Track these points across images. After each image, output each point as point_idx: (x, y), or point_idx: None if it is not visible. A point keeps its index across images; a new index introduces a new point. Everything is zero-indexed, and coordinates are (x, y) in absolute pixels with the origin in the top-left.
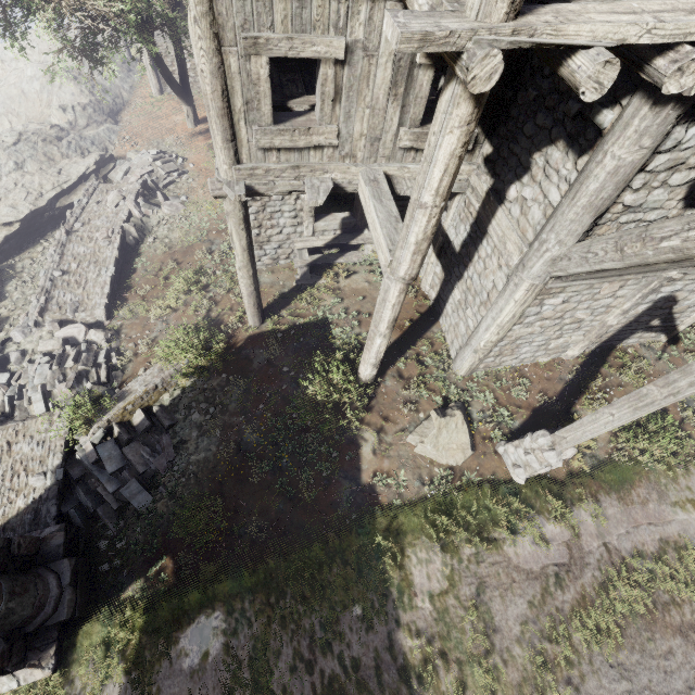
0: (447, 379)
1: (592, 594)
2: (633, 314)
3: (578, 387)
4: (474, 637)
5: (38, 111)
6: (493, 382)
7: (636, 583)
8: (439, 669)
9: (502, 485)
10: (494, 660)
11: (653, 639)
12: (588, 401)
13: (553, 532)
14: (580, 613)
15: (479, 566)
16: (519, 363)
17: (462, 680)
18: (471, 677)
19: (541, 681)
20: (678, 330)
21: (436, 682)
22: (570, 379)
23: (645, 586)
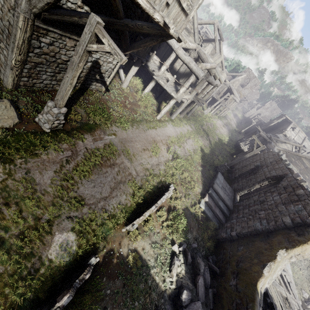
0: (0, 90)
1: (80, 162)
2: (87, 67)
3: (74, 100)
4: (24, 190)
5: None
6: (31, 94)
7: (96, 156)
8: (3, 210)
9: (39, 133)
10: (37, 195)
11: (102, 170)
12: (78, 104)
13: (64, 146)
14: (76, 169)
15: (26, 163)
16: (45, 87)
17: (18, 208)
18: (24, 205)
19: (61, 194)
20: (107, 84)
21: (0, 215)
22: (71, 97)
23: (99, 156)
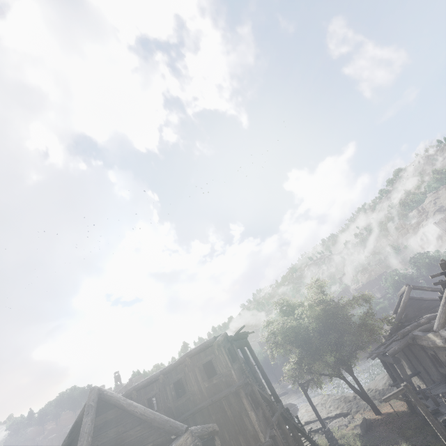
0: None
1: None
2: None
3: None
4: None
5: (372, 387)
6: None
7: None
8: None
9: None
10: None
11: None
12: None
13: None
14: None
15: None
16: None
17: None
18: None
19: None
20: None
21: None
22: None
23: None
